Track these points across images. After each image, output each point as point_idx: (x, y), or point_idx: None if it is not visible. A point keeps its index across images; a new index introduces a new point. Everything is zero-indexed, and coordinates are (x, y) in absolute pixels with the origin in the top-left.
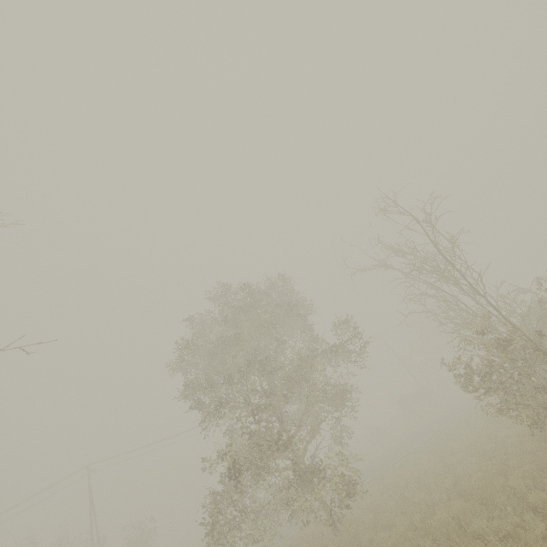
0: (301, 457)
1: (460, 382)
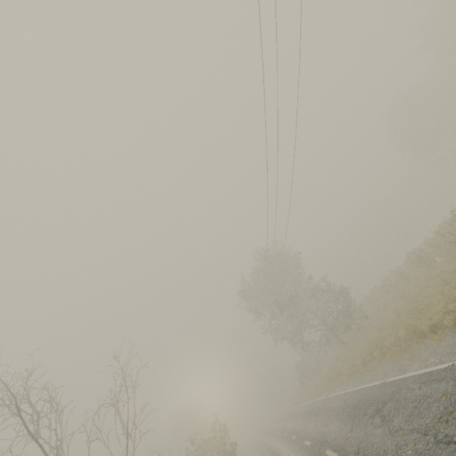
0: None
1: None
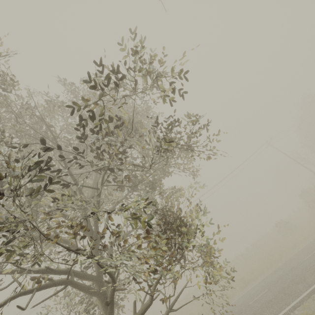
0: None
1: None
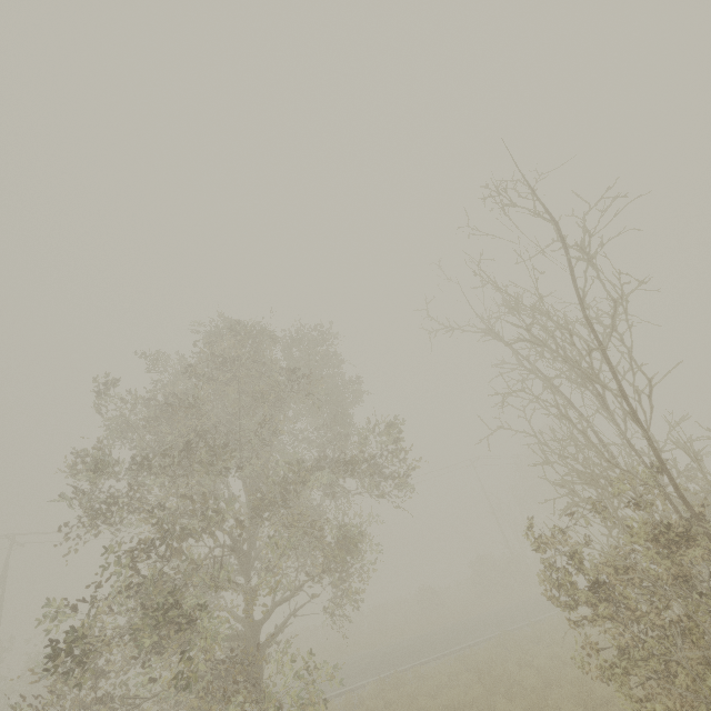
0: (256, 624)
1: (544, 585)
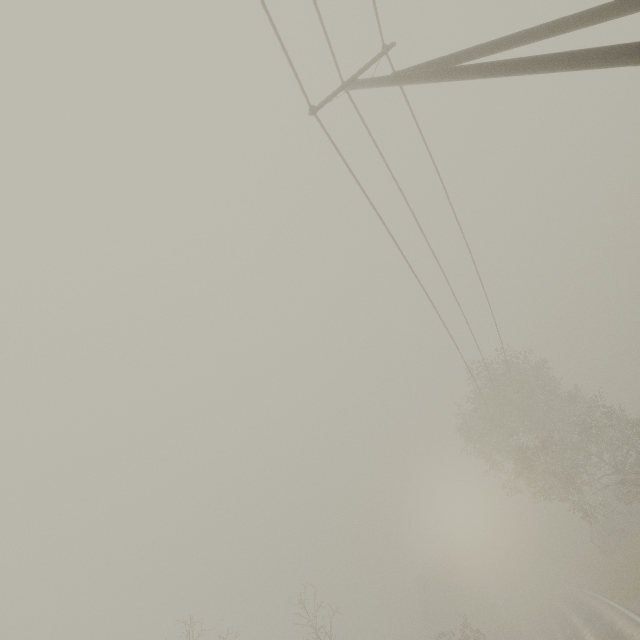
0: None
1: None
